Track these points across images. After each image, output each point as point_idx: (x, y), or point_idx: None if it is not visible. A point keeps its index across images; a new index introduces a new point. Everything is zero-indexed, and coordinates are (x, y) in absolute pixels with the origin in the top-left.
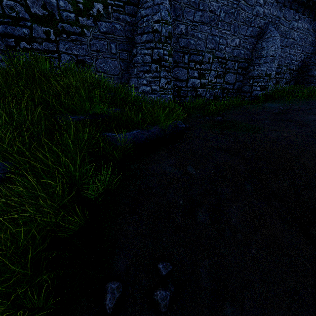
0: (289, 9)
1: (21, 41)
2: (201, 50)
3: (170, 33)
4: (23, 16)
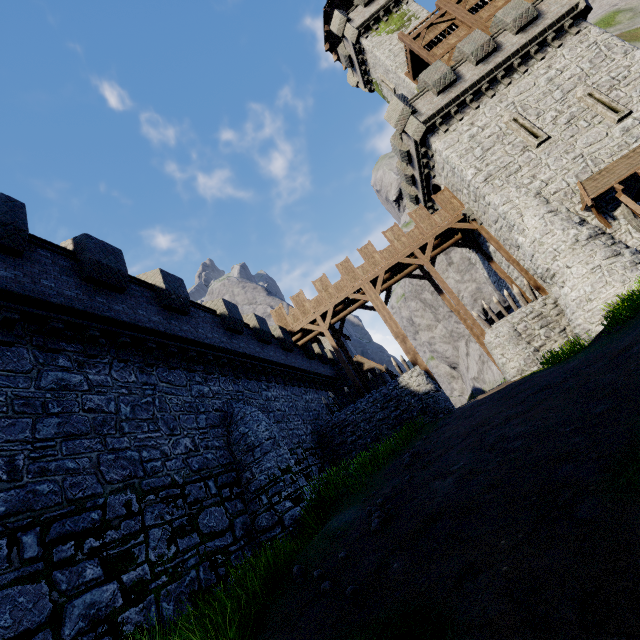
0: (247, 380)
1: None
2: (88, 494)
3: None
4: None
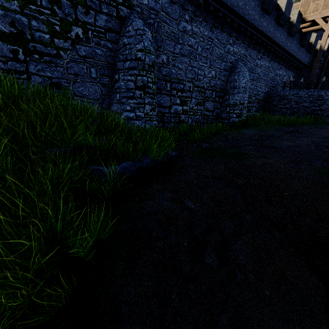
0: (253, 49)
1: None
2: (182, 79)
3: (153, 62)
4: None
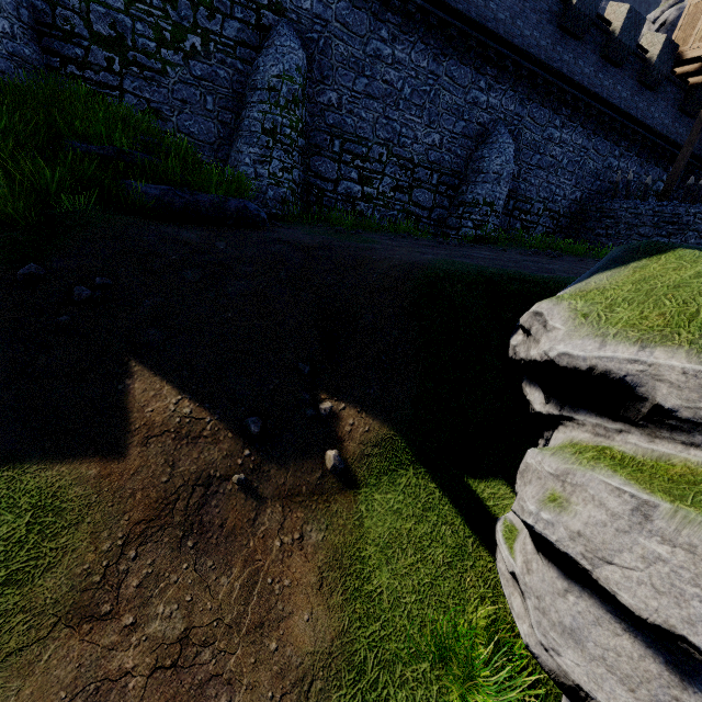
0: (540, 106)
1: (70, 64)
2: (365, 137)
3: (297, 96)
4: (81, 32)
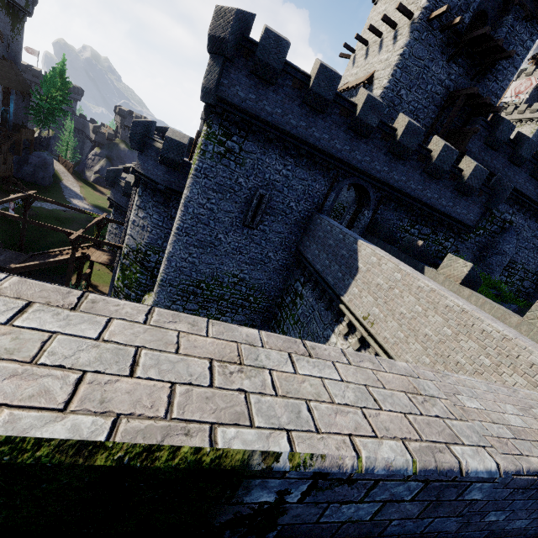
0: None
1: None
2: (517, 261)
3: (512, 254)
4: None
